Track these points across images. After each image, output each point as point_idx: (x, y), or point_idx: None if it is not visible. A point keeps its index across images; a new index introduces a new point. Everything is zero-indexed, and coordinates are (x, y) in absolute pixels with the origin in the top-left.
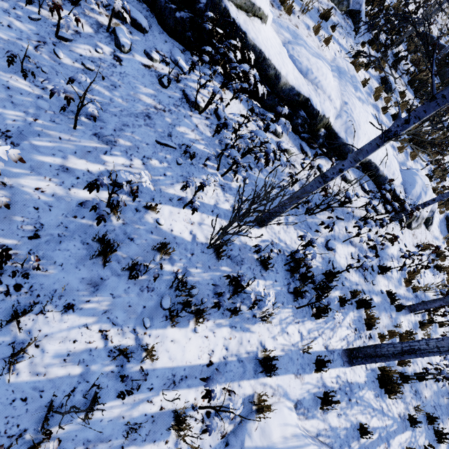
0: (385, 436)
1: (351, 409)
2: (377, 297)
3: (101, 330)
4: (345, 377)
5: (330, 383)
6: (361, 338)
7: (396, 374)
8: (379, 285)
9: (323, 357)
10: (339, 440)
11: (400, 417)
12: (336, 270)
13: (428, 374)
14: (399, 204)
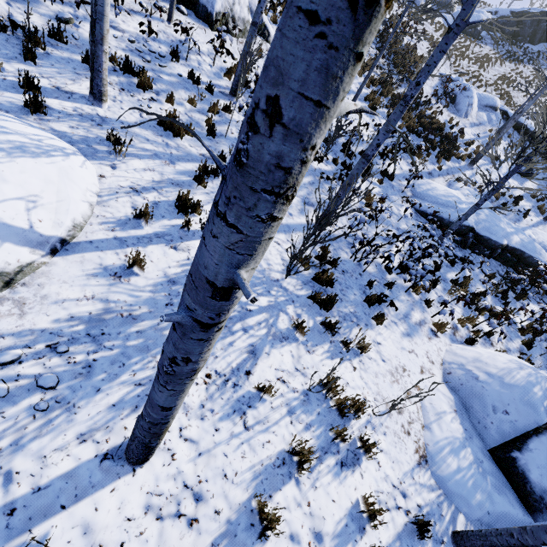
0: (168, 158)
1: (100, 130)
2: (171, 78)
3: None
4: (94, 112)
5: (59, 108)
6: (134, 97)
7: (204, 133)
8: (176, 71)
9: (47, 91)
10: (70, 139)
11: (205, 156)
12: (82, 42)
13: (231, 118)
14: (195, 2)
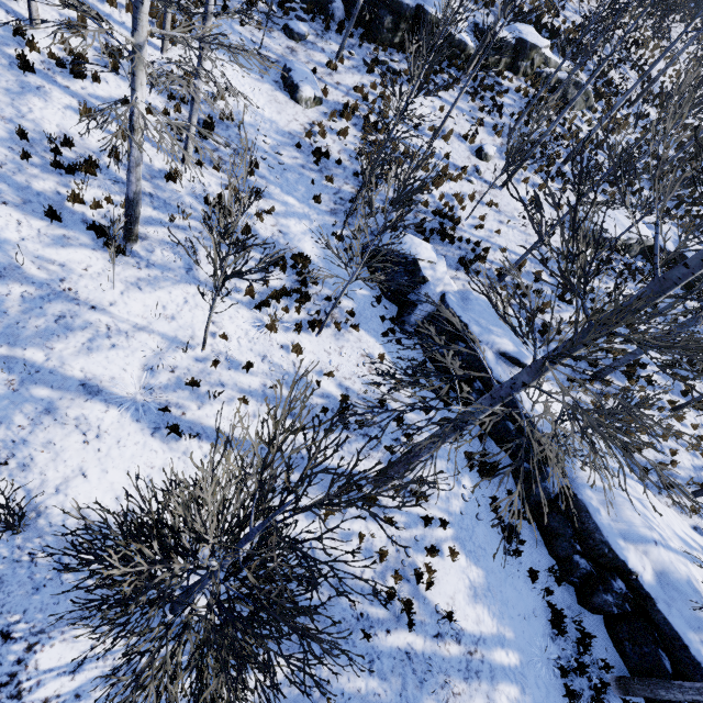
0: None
1: None
2: None
3: (698, 387)
4: None
5: None
6: None
7: None
8: None
9: None
10: None
11: None
12: None
13: None
14: None
